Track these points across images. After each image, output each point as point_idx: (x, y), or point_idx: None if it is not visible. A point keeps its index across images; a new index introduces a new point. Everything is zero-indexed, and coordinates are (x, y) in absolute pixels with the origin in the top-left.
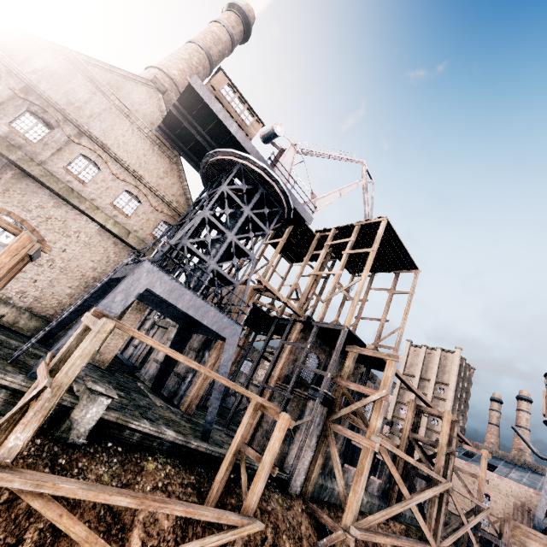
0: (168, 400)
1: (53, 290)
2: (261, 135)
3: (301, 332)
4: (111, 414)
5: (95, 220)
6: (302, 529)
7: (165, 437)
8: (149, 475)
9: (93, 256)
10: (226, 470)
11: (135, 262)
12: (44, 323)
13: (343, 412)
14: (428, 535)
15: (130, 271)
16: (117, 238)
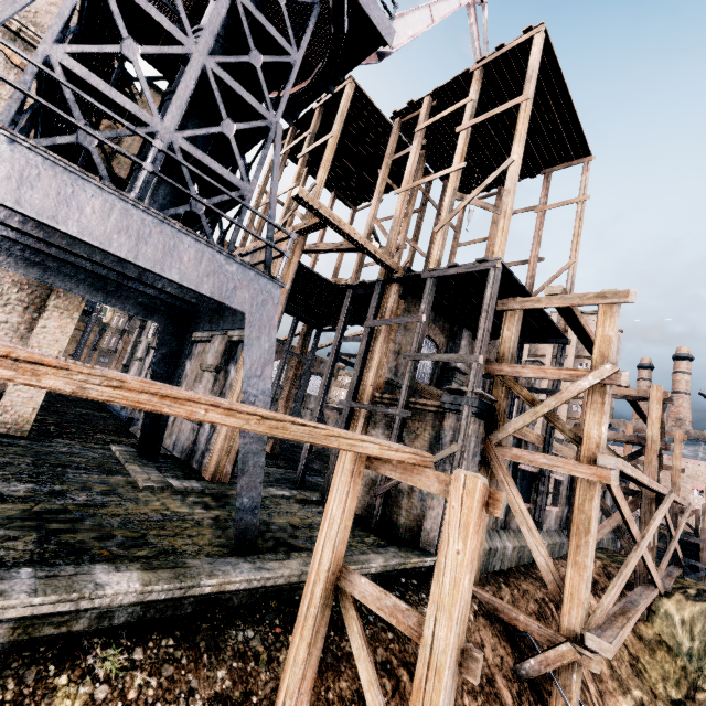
0: (180, 465)
1: None
2: None
3: (400, 300)
4: None
5: None
6: (488, 656)
7: (104, 602)
8: None
9: None
10: (306, 655)
11: None
12: None
13: (518, 423)
14: (655, 576)
15: None
16: None
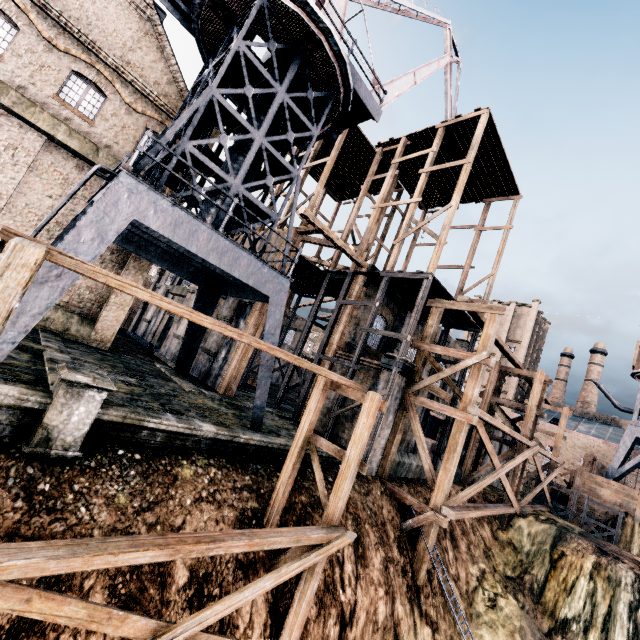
0: (200, 382)
1: None
2: None
3: (364, 287)
4: (112, 413)
5: (34, 127)
6: (384, 513)
7: (201, 433)
8: (186, 485)
9: (48, 189)
10: (292, 468)
11: (106, 180)
12: None
13: (427, 382)
14: (513, 499)
15: (100, 194)
16: (80, 159)
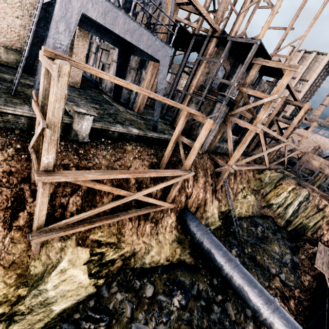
0: (125, 105)
1: (5, 22)
2: None
3: (215, 47)
4: (97, 125)
5: None
6: (207, 166)
7: (132, 133)
8: (129, 153)
9: None
10: (171, 148)
11: None
12: (19, 56)
13: (240, 110)
14: (267, 163)
15: None
16: None
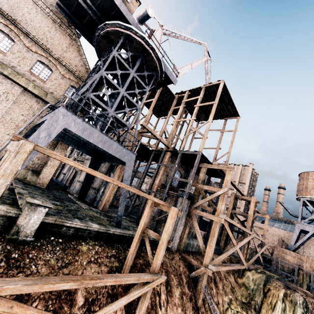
0: (90, 204)
1: None
2: (137, 17)
3: (170, 157)
4: (50, 219)
5: (18, 84)
6: (181, 269)
7: (92, 228)
8: (84, 254)
9: (22, 111)
10: (136, 245)
11: (52, 109)
12: None
13: (200, 202)
14: (243, 261)
15: (49, 116)
16: (38, 98)
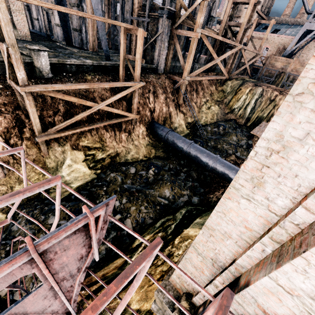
0: (81, 48)
1: None
2: None
3: None
4: (53, 60)
5: None
6: (166, 84)
7: (87, 64)
8: (90, 81)
9: None
10: (122, 69)
11: None
12: None
13: (181, 20)
14: (224, 72)
15: None
16: None
